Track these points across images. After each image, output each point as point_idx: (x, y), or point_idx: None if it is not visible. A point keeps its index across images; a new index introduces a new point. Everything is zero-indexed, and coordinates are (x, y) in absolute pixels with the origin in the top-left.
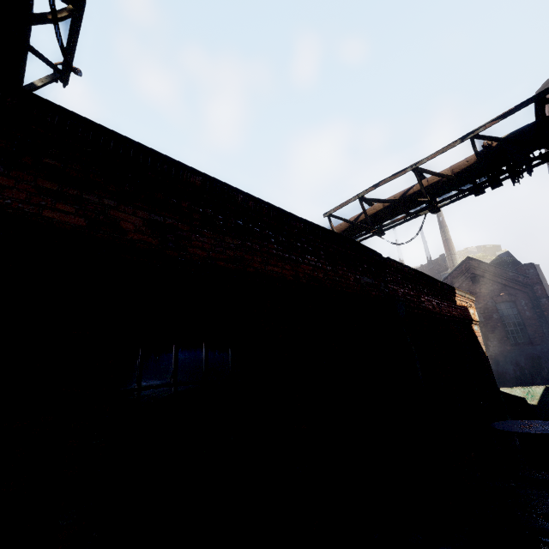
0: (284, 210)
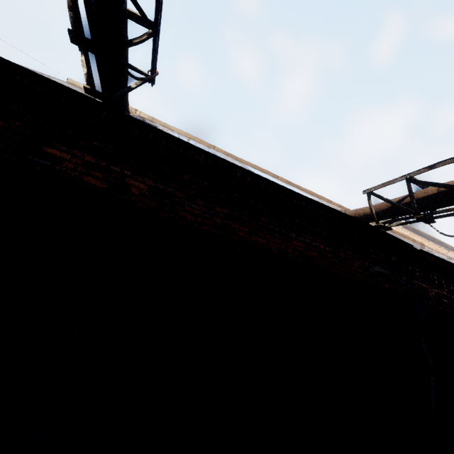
0: (285, 187)
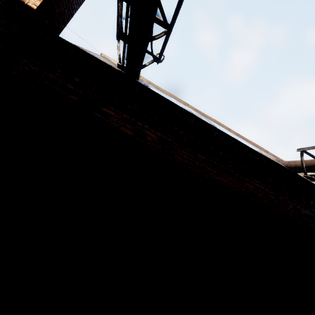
0: (246, 145)
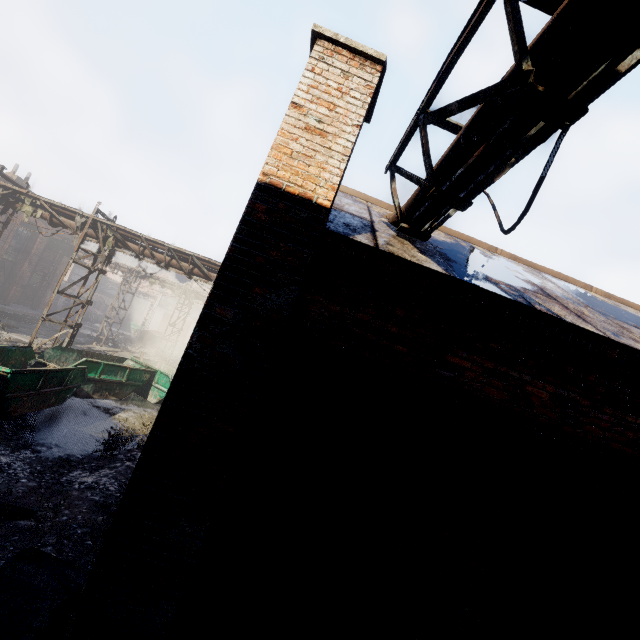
0: None
